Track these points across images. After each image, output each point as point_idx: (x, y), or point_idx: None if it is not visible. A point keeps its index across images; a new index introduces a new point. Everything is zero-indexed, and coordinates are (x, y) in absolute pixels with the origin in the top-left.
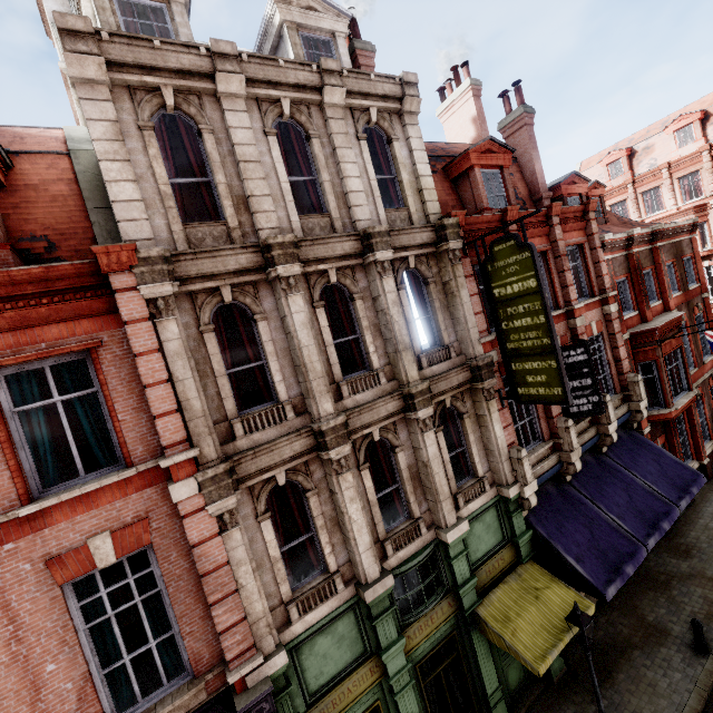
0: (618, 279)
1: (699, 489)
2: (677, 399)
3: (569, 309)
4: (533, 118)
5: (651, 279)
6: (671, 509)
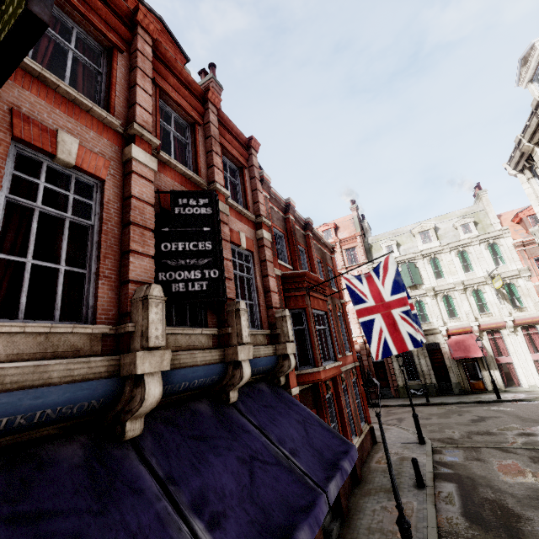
0: (276, 227)
1: (351, 465)
2: (326, 363)
3: (211, 187)
4: (221, 92)
5: (305, 257)
6: (315, 499)
